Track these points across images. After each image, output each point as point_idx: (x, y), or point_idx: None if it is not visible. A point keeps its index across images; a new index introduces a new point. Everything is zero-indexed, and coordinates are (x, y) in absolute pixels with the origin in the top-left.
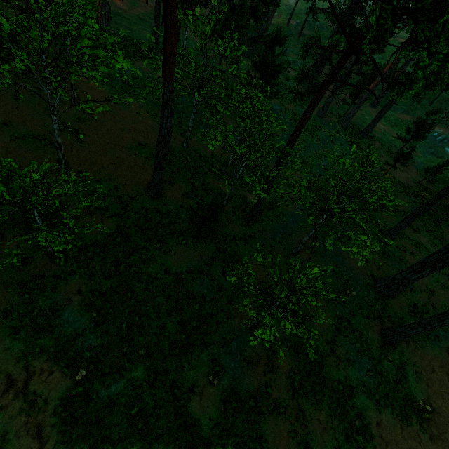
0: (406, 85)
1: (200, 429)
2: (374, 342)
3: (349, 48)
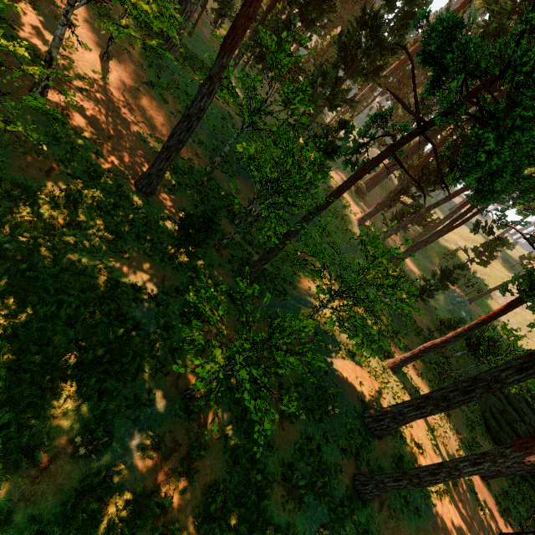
0: (464, 172)
1: (1, 533)
2: (342, 488)
3: (416, 128)
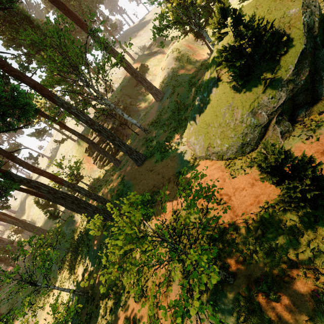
0: None
1: None
2: None
3: None
